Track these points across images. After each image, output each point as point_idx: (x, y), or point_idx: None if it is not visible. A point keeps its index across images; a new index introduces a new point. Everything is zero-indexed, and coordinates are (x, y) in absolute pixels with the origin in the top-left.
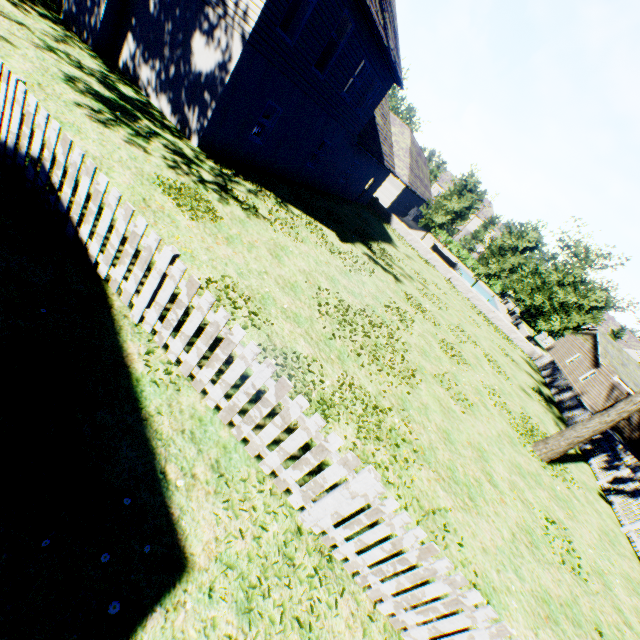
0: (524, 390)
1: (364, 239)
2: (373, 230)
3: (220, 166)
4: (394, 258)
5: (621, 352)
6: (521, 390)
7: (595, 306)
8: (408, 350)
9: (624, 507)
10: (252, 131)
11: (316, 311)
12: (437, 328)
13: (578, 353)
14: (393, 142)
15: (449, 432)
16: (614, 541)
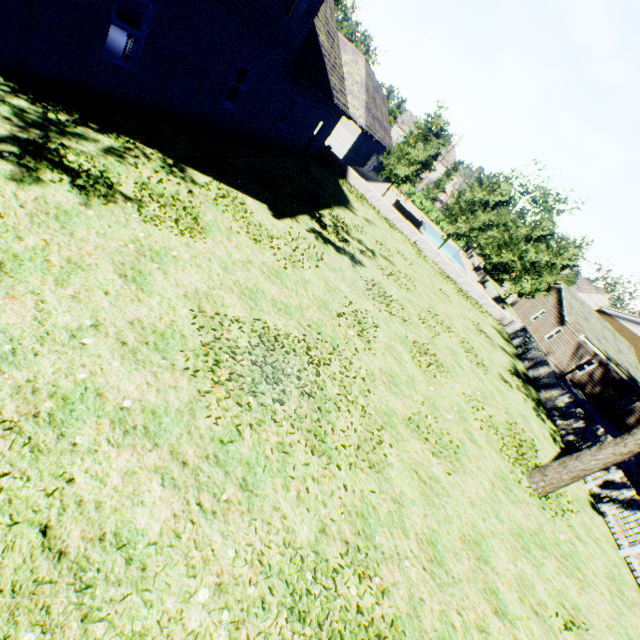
0: (503, 378)
1: (311, 207)
2: (324, 191)
3: (44, 106)
4: (351, 228)
5: (583, 305)
6: (501, 380)
7: (567, 265)
8: (371, 388)
9: (620, 522)
10: (105, 43)
11: (208, 380)
12: (407, 324)
13: (543, 309)
14: (345, 74)
15: (435, 537)
16: (620, 584)
